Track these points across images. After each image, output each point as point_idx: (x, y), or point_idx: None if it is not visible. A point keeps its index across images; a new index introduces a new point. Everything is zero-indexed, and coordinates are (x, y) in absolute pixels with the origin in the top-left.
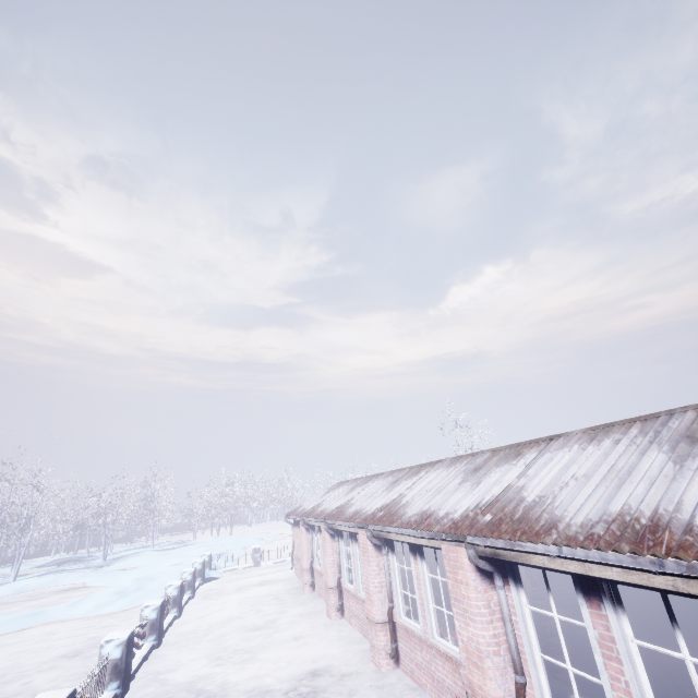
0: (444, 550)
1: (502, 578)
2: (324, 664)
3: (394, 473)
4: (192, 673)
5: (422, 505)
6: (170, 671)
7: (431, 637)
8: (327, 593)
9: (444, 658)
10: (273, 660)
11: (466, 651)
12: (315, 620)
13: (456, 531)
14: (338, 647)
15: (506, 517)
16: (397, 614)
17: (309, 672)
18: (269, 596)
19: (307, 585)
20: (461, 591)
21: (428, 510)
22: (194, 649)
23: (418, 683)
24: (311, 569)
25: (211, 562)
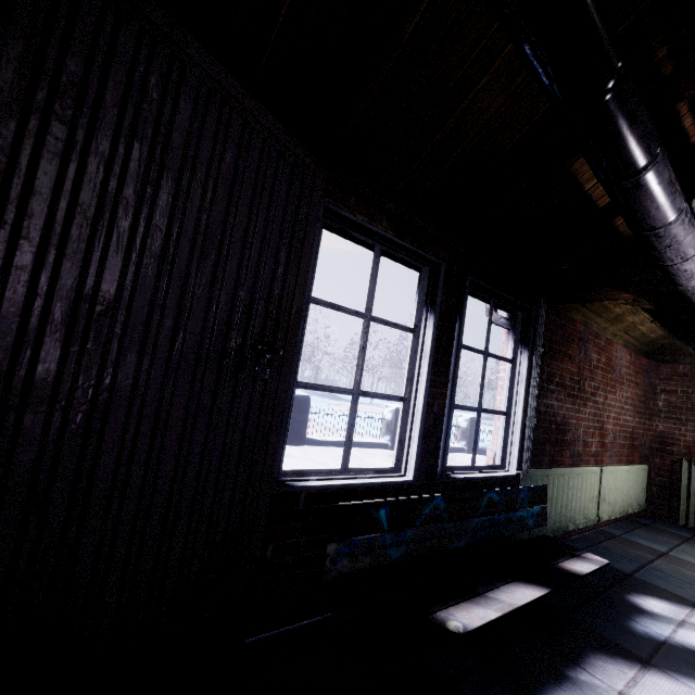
0: None
1: None
2: None
3: None
4: None
5: None
6: None
7: None
8: None
9: None
10: None
11: None
12: None
13: None
14: None
15: None
16: None
17: None
18: None
19: None
20: None
21: None
22: None
23: None
24: None
25: None
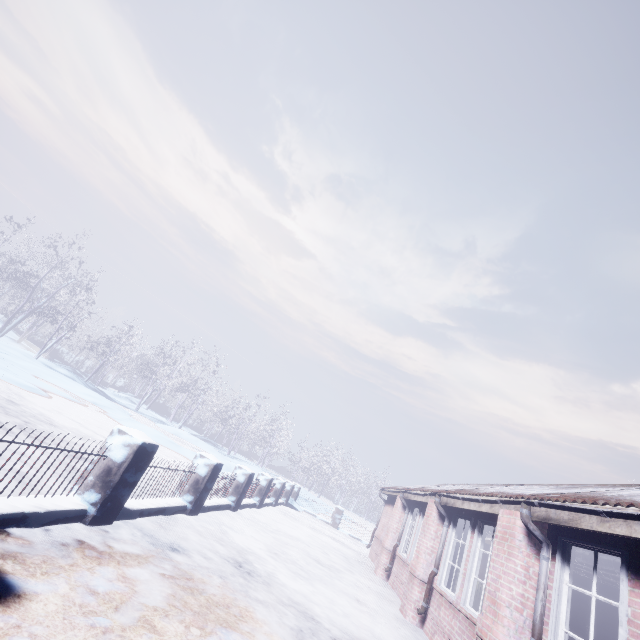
0: None
1: None
2: None
3: (562, 485)
4: (248, 545)
5: None
6: (233, 530)
7: None
8: (410, 582)
9: None
10: (327, 598)
11: None
12: (384, 603)
13: None
14: None
15: None
16: None
17: None
18: (339, 551)
19: (381, 566)
20: None
21: None
22: (259, 533)
23: None
24: (392, 553)
25: (297, 494)
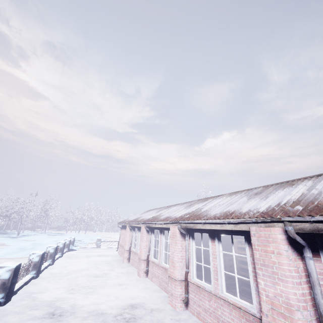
0: (254, 230)
1: (311, 251)
2: (138, 301)
3: (187, 203)
4: (54, 296)
5: (221, 209)
6: (40, 292)
7: (221, 292)
8: (140, 262)
9: (231, 307)
10: (106, 295)
11: (270, 304)
12: (130, 276)
13: (271, 215)
14: (146, 292)
15: (322, 205)
16: (191, 276)
17: (129, 305)
18: (104, 261)
19: (125, 258)
20: (271, 259)
21: (229, 211)
22: (58, 282)
23: (203, 321)
24: (129, 250)
25: (74, 242)
